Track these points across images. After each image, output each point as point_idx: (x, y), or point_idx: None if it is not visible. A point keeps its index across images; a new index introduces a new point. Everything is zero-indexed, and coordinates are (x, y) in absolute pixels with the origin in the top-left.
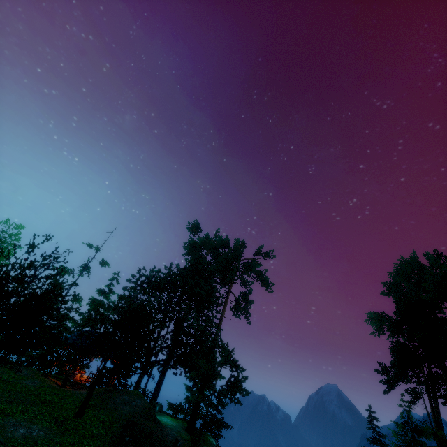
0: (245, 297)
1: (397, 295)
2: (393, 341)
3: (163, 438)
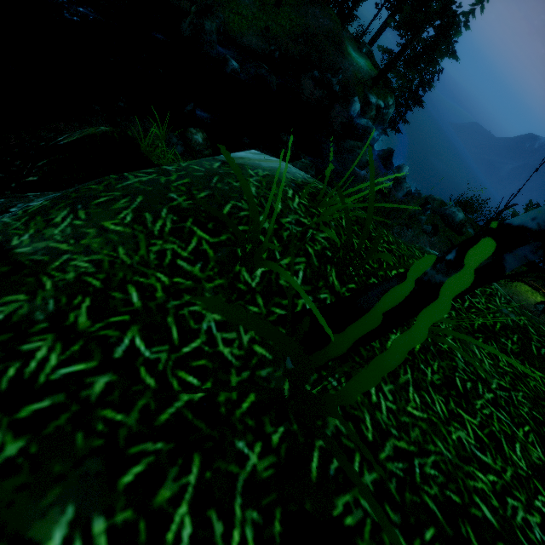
0: None
1: None
2: None
3: (334, 62)
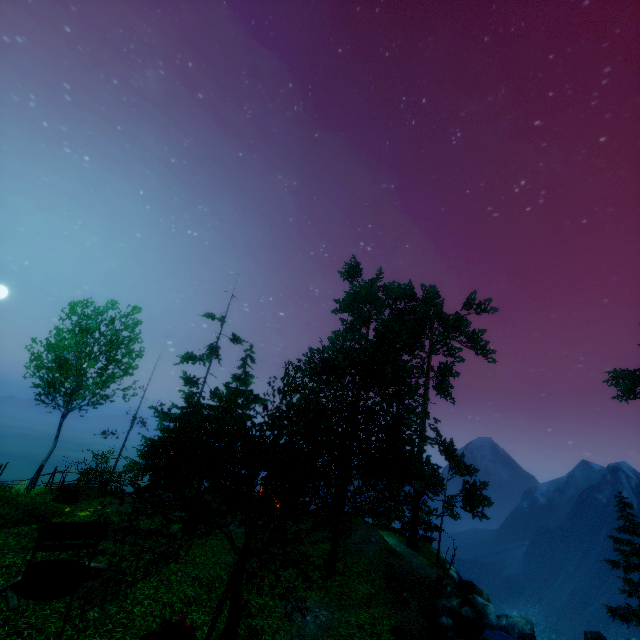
0: (447, 370)
1: None
2: None
3: (418, 575)
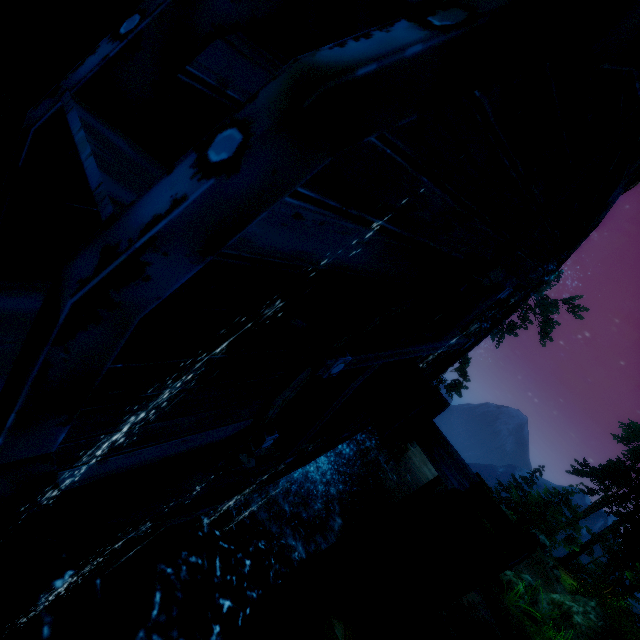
0: (512, 327)
1: None
2: (619, 459)
3: None
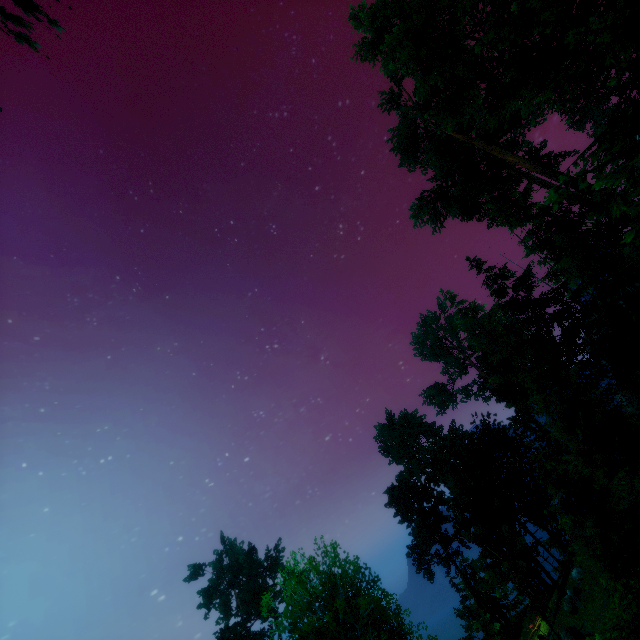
0: None
1: (387, 491)
2: (411, 533)
3: None
